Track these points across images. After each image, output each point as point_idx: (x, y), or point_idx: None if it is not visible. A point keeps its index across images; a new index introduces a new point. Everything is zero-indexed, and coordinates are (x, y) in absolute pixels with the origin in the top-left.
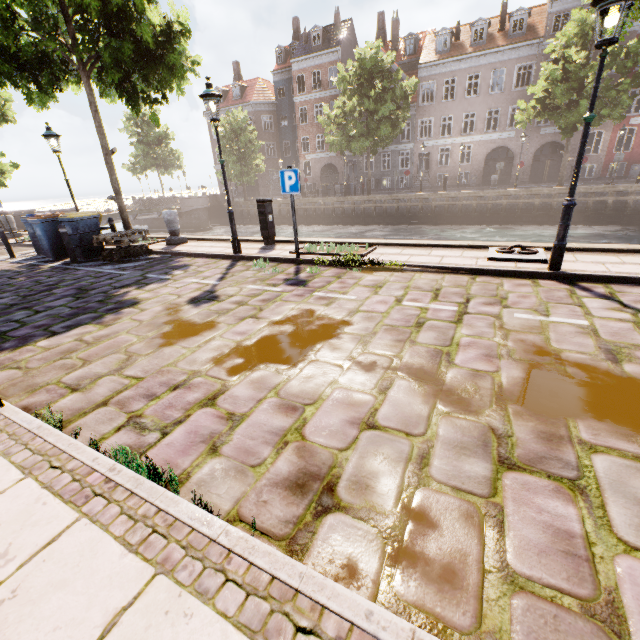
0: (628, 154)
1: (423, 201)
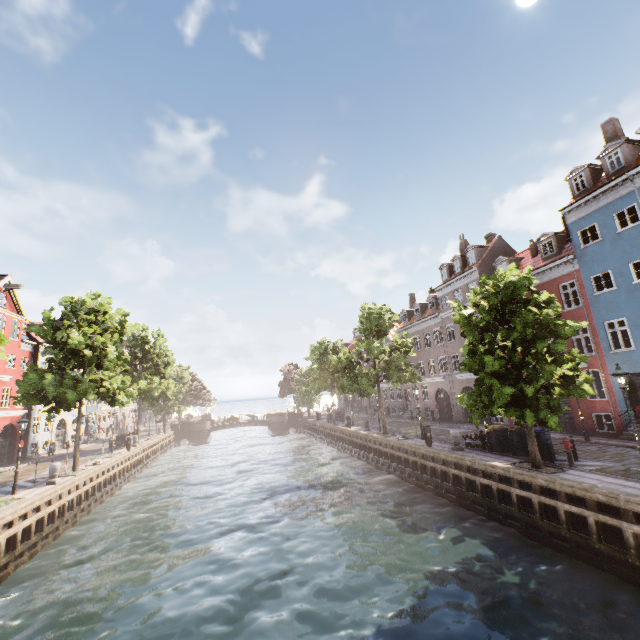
0: None
1: (341, 432)
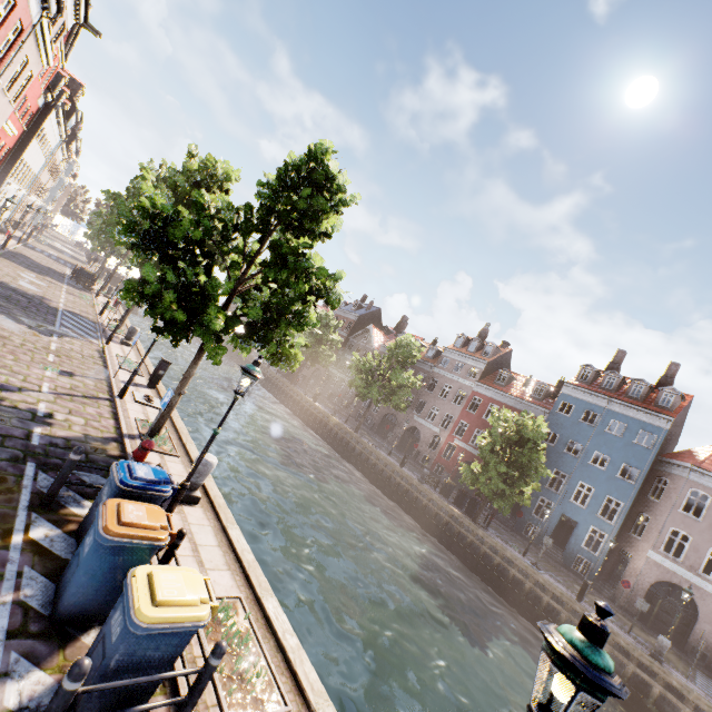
0: (448, 462)
1: (303, 400)
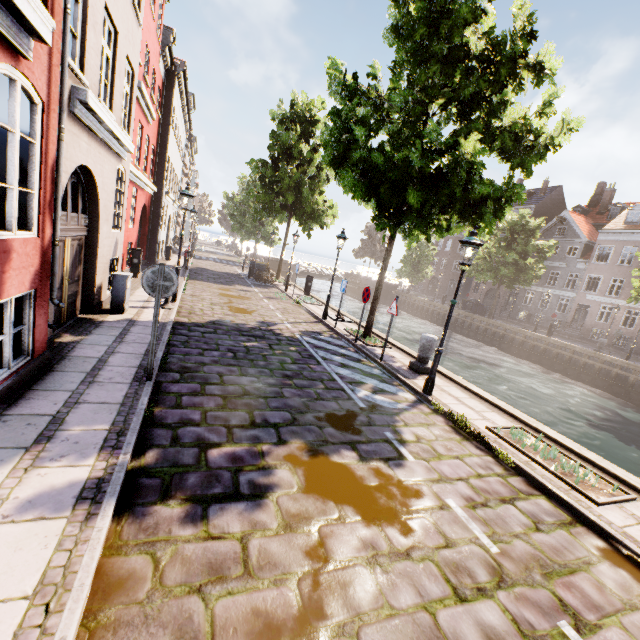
0: None
1: (526, 337)
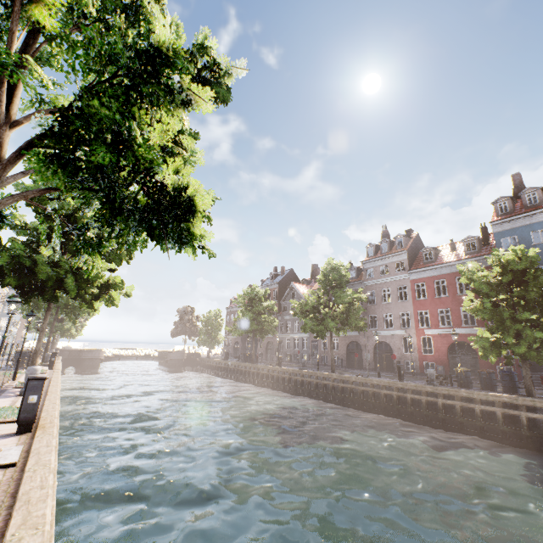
0: (433, 356)
1: (269, 371)
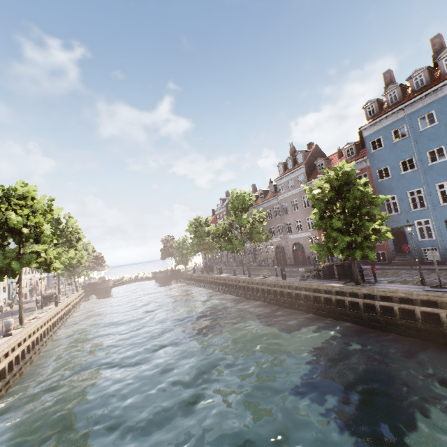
0: None
1: (215, 279)
